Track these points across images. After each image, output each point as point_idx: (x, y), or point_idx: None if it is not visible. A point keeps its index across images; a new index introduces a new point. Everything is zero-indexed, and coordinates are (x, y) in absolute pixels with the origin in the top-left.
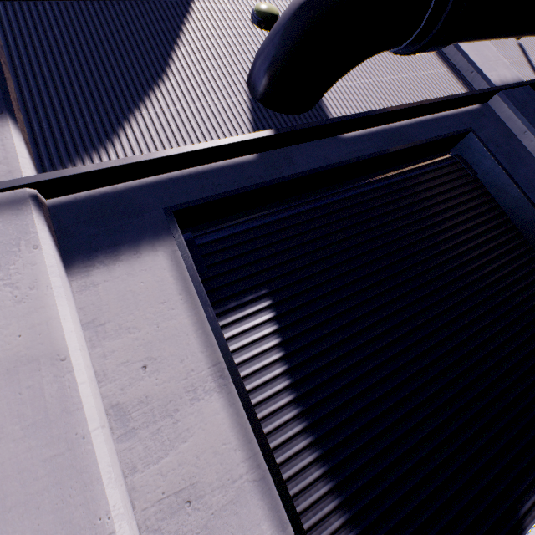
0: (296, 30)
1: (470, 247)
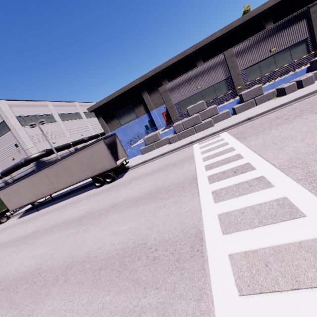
0: None
1: None
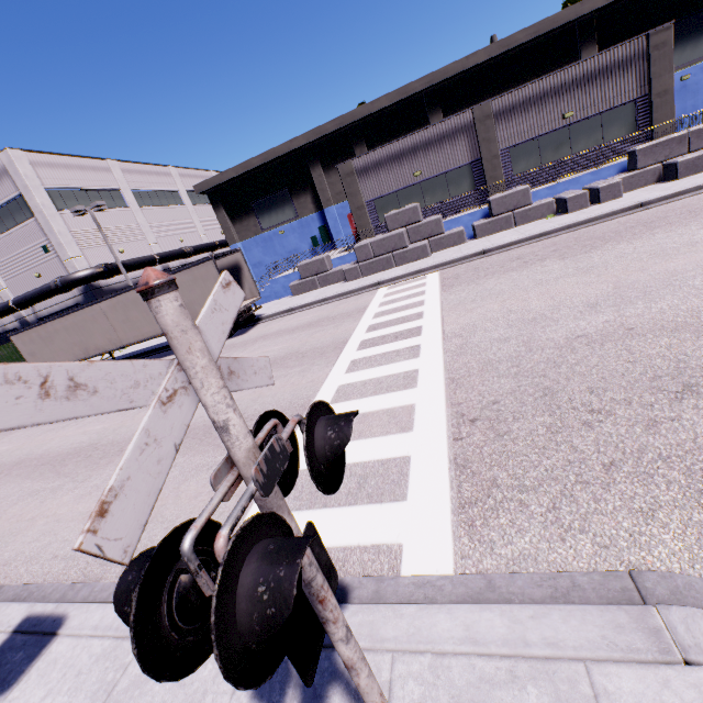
0: None
1: None
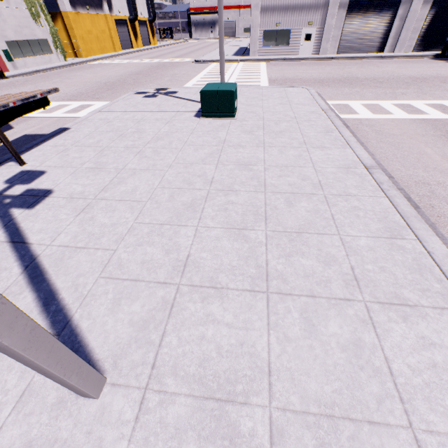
0: None
1: None
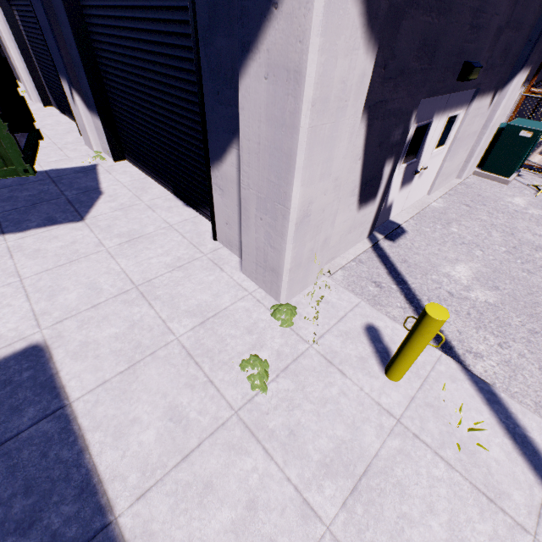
0: None
1: None
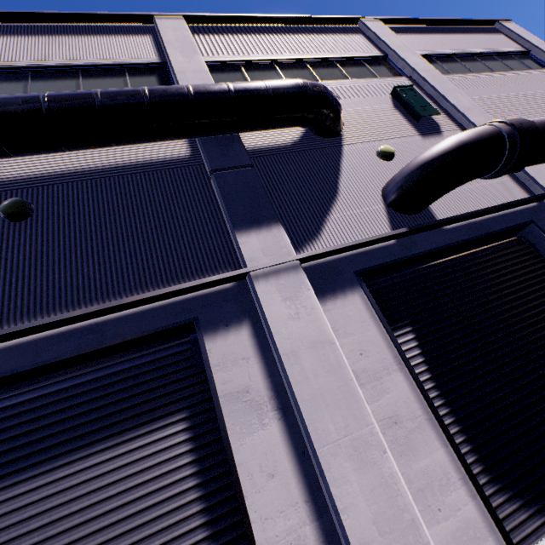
0: (421, 175)
1: (539, 302)
